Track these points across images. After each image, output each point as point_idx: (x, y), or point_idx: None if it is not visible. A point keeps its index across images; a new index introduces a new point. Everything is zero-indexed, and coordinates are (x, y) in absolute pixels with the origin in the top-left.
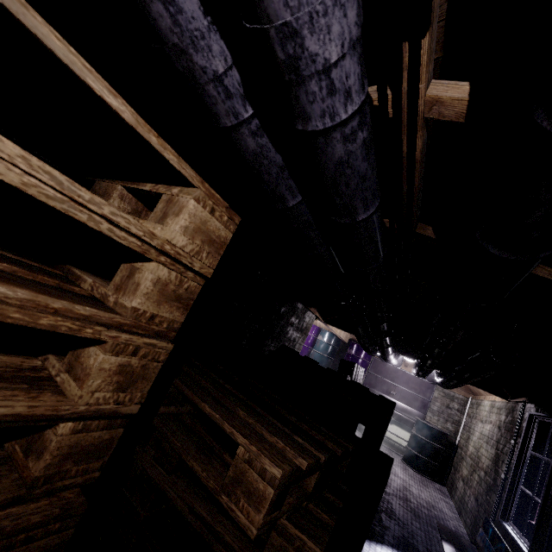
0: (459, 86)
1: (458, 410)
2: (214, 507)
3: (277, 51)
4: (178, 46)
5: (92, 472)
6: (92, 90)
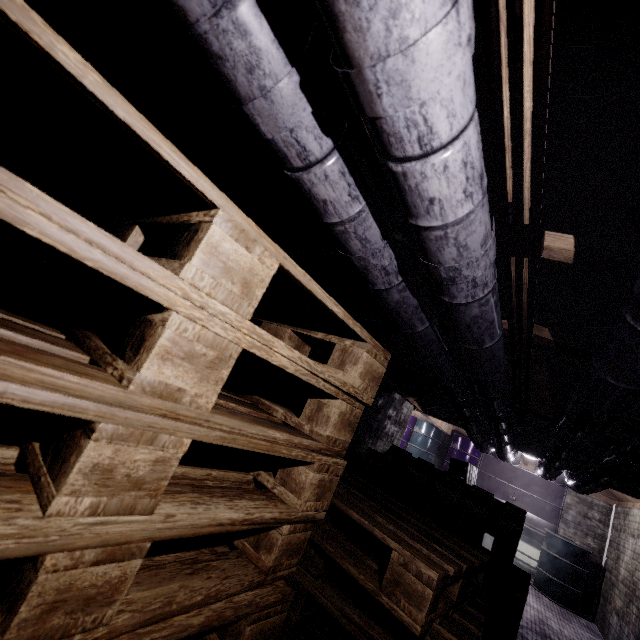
0: (564, 238)
1: (600, 521)
2: (362, 613)
3: (441, 274)
4: (362, 257)
5: (292, 567)
6: (327, 306)
